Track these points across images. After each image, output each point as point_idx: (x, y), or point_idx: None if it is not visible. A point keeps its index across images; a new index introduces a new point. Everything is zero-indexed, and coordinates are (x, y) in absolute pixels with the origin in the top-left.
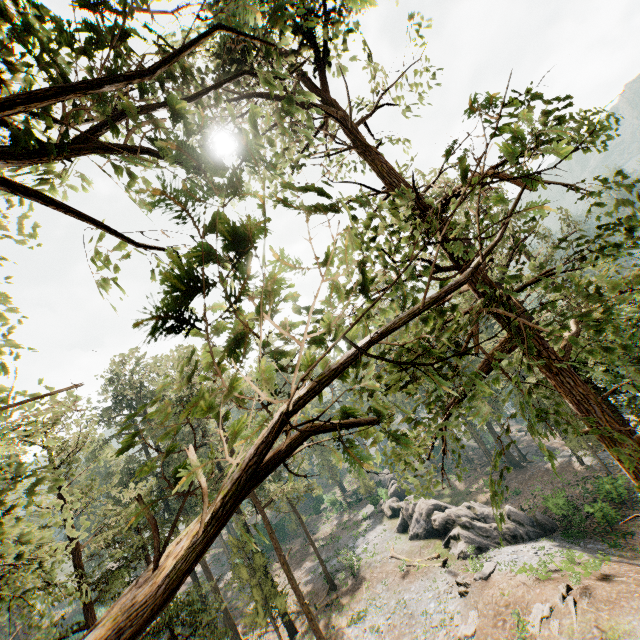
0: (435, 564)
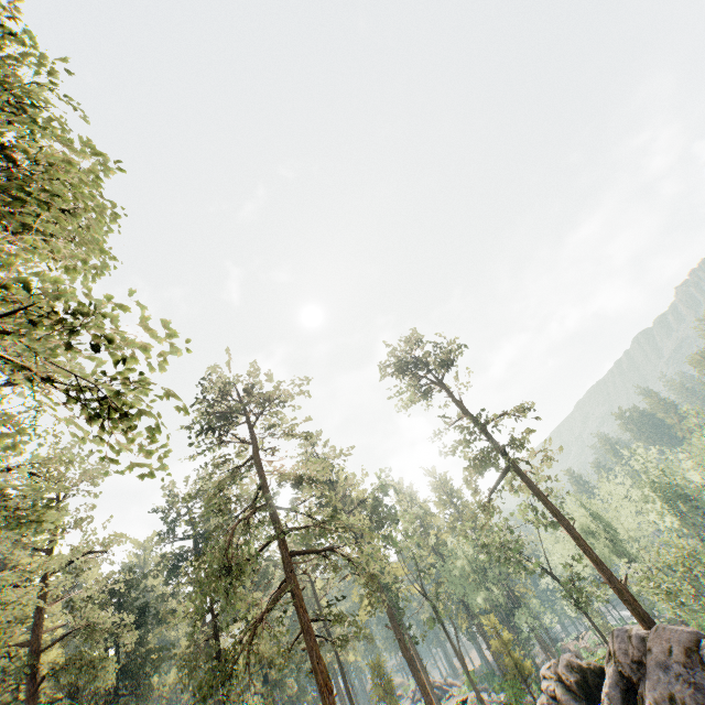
0: None
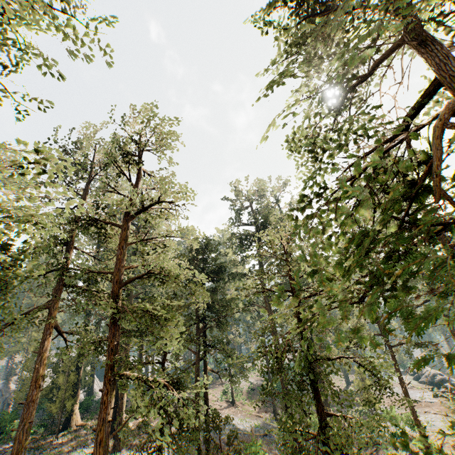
0: (427, 389)
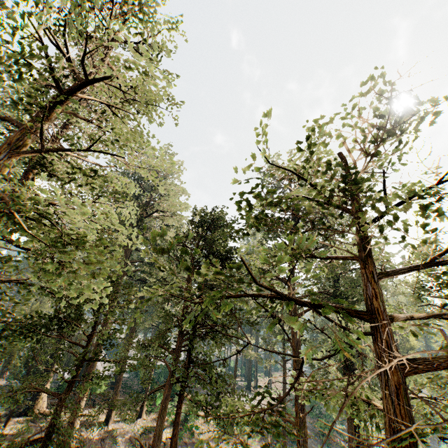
0: None
